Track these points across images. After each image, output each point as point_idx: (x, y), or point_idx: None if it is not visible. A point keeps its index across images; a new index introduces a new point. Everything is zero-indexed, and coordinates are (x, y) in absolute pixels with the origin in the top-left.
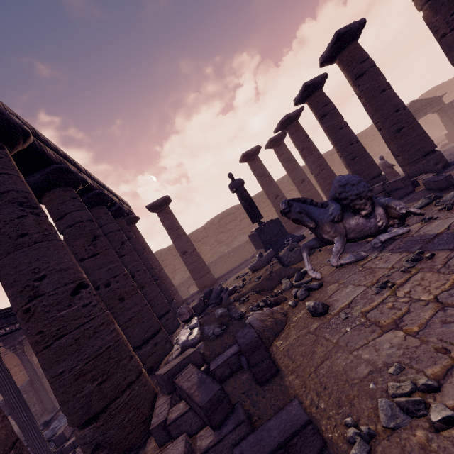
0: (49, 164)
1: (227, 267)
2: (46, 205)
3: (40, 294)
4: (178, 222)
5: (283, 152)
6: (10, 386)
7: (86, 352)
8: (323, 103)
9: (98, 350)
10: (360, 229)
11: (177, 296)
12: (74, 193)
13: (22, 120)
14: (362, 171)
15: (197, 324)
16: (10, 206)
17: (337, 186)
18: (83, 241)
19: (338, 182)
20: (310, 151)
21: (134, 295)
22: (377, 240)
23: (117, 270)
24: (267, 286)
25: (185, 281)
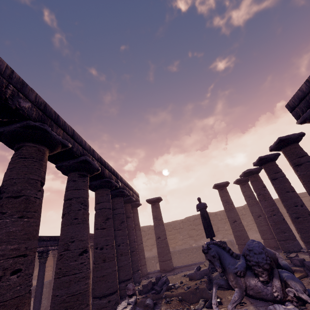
0: (104, 178)
1: (188, 259)
2: (95, 195)
3: (69, 249)
4: (161, 215)
5: (246, 190)
6: (41, 282)
7: (70, 290)
8: (274, 171)
9: (75, 292)
10: (257, 290)
11: (144, 268)
12: (109, 192)
13: (102, 159)
14: (305, 230)
15: (132, 302)
16: (78, 204)
17: (246, 248)
18: (101, 219)
19: (247, 245)
20: (264, 197)
21: (111, 261)
22: (273, 307)
23: (109, 241)
24: (189, 298)
25: (156, 257)
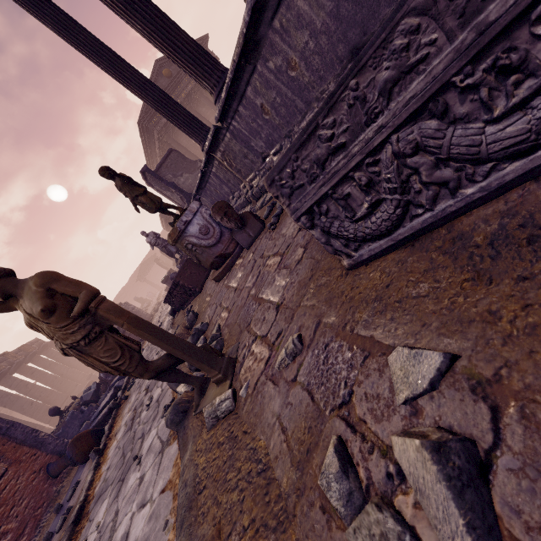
0: None
1: None
2: None
3: None
4: None
5: None
6: None
7: None
8: None
9: None
10: None
11: None
12: None
13: None
14: None
15: None
16: None
17: None
18: None
19: None
20: None
21: None
22: None
23: None
24: None
25: None
